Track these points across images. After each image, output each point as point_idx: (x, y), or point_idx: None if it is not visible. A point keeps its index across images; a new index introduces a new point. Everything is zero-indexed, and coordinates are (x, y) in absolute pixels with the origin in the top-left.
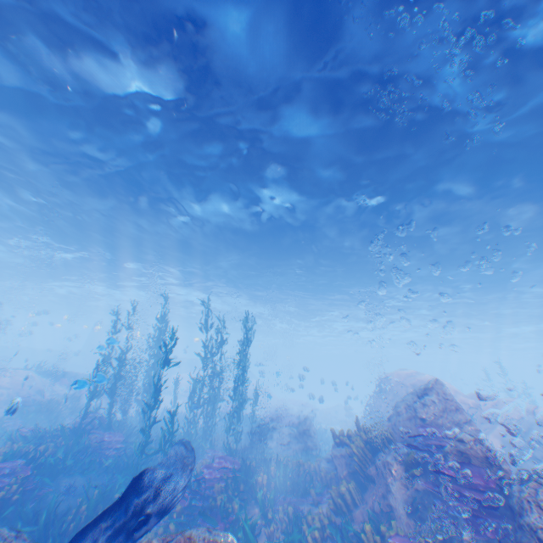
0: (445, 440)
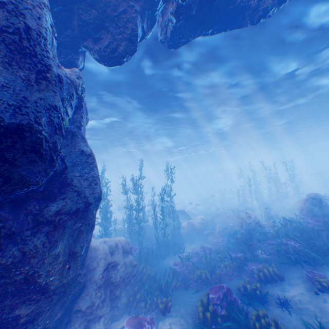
0: None
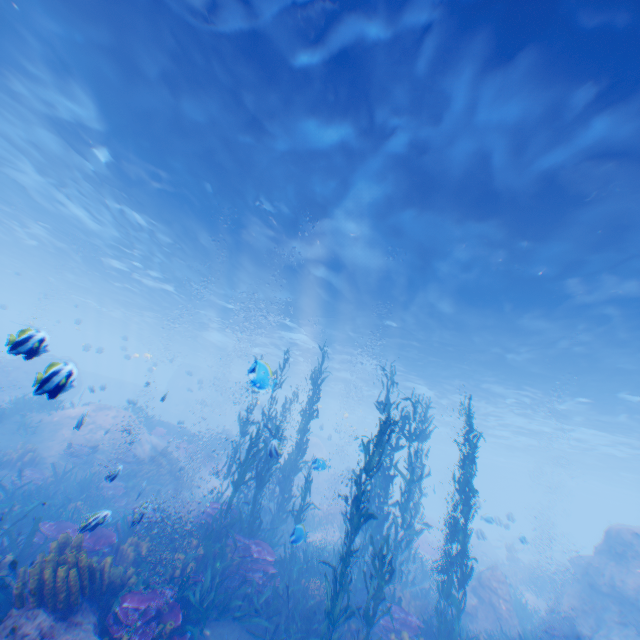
0: None
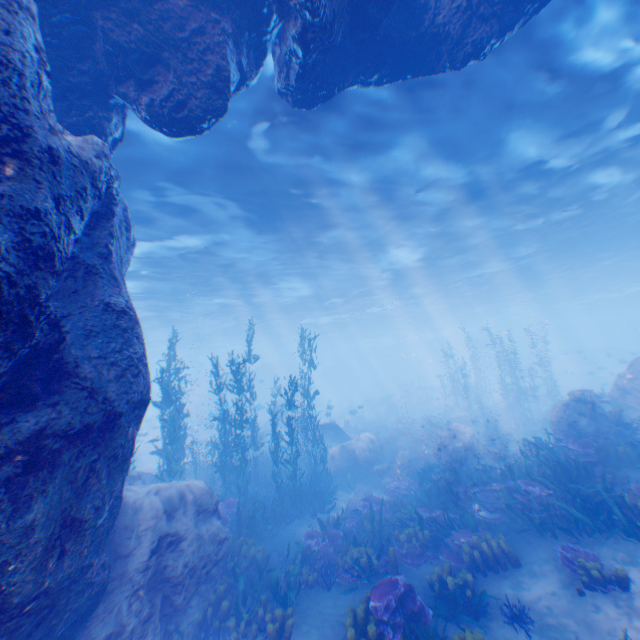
0: (635, 396)
